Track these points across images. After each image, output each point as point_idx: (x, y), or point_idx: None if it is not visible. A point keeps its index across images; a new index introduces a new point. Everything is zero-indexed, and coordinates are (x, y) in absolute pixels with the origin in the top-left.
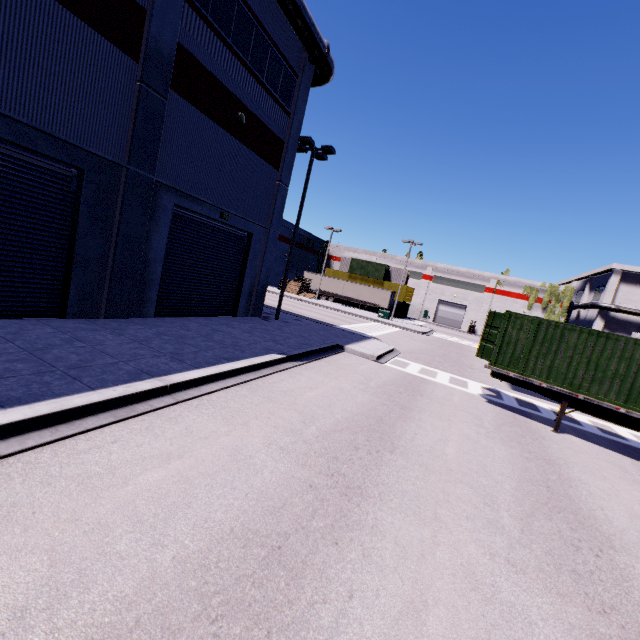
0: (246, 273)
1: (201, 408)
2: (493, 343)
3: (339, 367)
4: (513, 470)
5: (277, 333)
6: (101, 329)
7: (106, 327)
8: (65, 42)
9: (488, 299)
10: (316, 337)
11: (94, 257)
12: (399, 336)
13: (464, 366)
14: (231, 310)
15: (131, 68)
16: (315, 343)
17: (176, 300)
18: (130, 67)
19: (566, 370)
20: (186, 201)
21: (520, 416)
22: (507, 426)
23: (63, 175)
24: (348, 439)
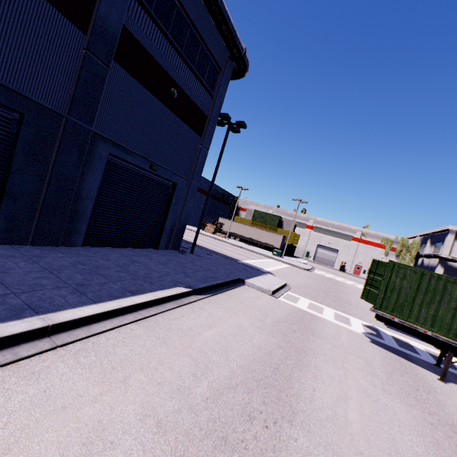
0: (169, 214)
1: (80, 355)
2: (377, 288)
3: (239, 301)
4: (426, 447)
5: (189, 266)
6: (18, 256)
7: (25, 254)
8: (17, 5)
9: (355, 246)
10: (222, 271)
11: (27, 190)
12: (289, 271)
13: (343, 301)
14: (154, 243)
15: (79, 38)
16: (220, 276)
17: (105, 233)
18: (78, 37)
19: (451, 321)
20: (120, 152)
21: (404, 360)
22: (397, 374)
23: (4, 117)
24: (242, 402)
